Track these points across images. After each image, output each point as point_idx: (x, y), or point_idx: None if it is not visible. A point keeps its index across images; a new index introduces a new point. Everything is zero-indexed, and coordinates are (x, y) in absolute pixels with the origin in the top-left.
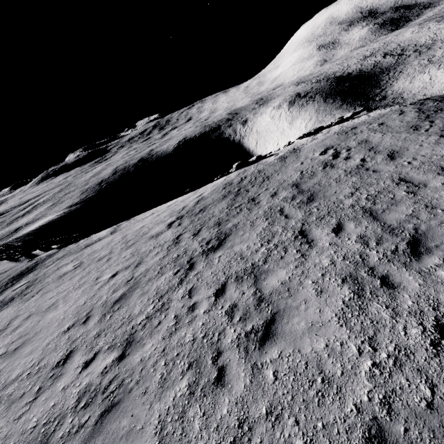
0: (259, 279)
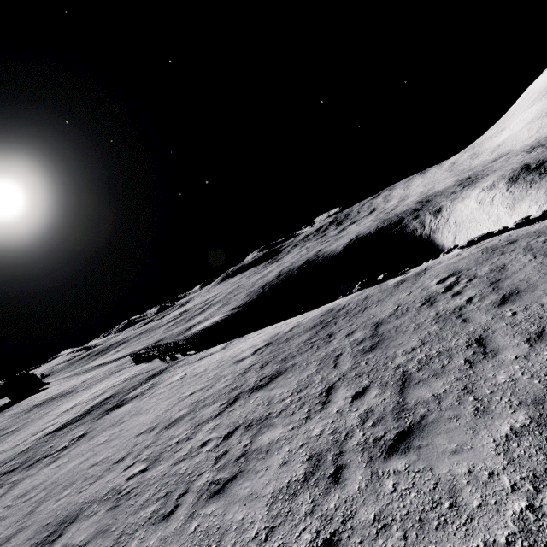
0: (260, 431)
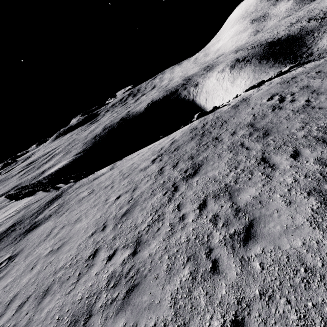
0: (233, 195)
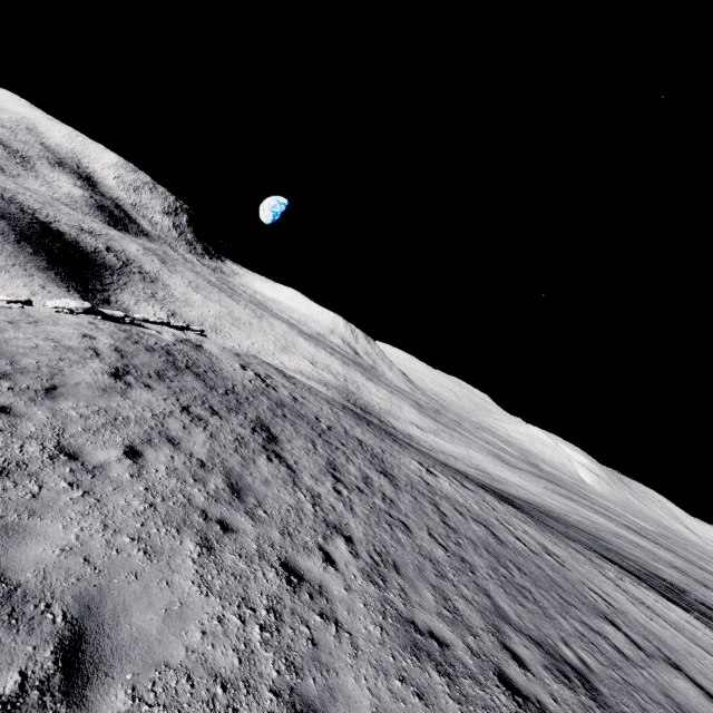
0: (346, 470)
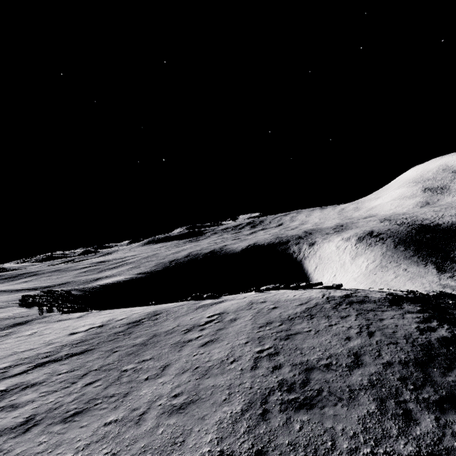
0: (27, 393)
